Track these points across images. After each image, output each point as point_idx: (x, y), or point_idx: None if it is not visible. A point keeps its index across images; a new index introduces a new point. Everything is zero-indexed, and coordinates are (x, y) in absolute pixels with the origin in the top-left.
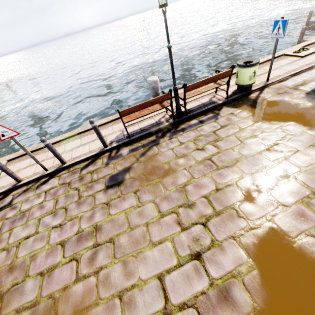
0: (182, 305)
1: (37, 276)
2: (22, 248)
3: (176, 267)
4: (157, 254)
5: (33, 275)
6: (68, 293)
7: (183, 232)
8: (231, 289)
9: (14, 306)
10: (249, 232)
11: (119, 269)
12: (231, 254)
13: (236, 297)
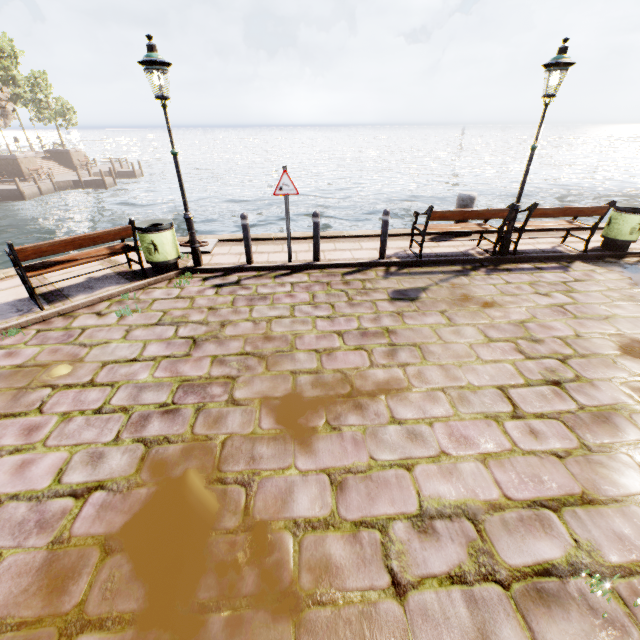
0: (540, 415)
1: (310, 351)
2: (276, 324)
3: (524, 385)
4: (491, 370)
5: (304, 349)
6: (364, 373)
7: (528, 360)
8: (611, 417)
9: (285, 367)
10: (635, 381)
11: (436, 370)
12: (608, 392)
13: (620, 425)
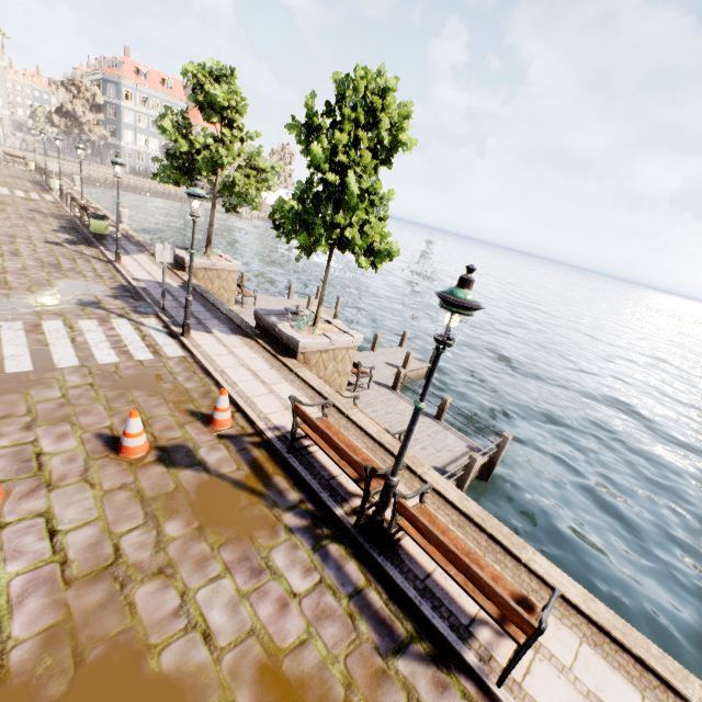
0: None
1: None
2: None
3: None
4: None
5: None
6: None
7: None
8: None
9: None
10: None
11: None
12: None
13: None
